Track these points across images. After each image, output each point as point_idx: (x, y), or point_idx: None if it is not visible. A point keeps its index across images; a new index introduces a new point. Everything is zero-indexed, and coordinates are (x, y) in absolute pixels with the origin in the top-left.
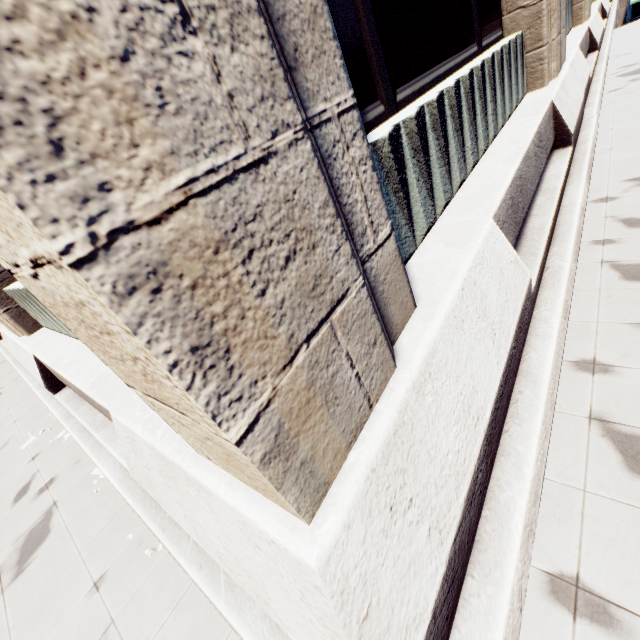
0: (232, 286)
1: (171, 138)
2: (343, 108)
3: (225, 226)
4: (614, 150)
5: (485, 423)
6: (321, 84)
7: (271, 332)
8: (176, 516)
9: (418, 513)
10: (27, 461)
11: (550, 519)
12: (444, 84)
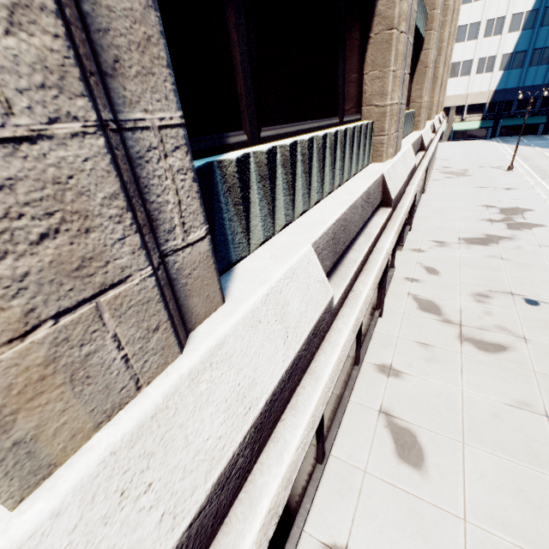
0: None
1: None
2: (167, 123)
3: None
4: (429, 218)
5: (256, 412)
6: (143, 97)
7: None
8: None
9: (155, 498)
10: None
11: (336, 495)
12: (303, 136)
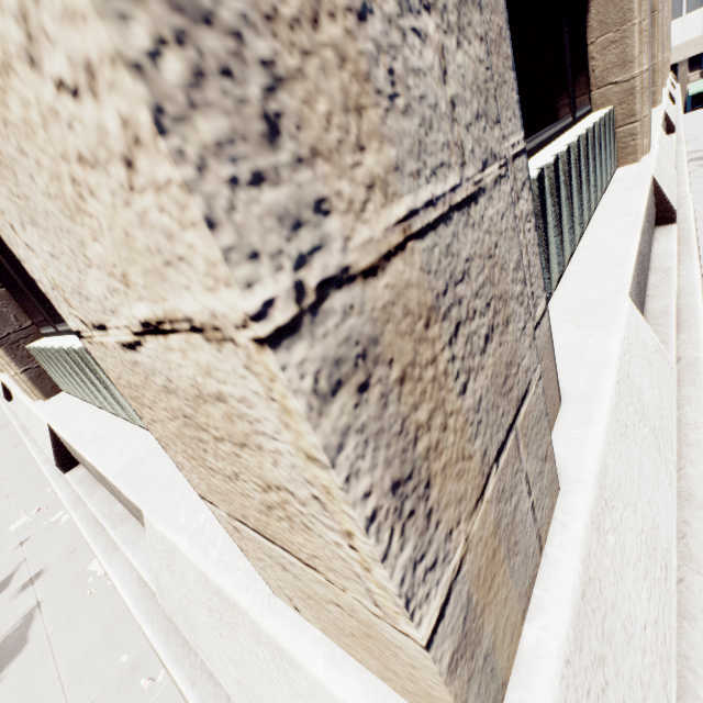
0: (437, 378)
1: (396, 146)
2: (516, 151)
3: (437, 286)
4: None
5: (674, 574)
6: (501, 118)
7: (468, 449)
8: (223, 677)
9: None
10: (14, 546)
11: None
12: (552, 149)
